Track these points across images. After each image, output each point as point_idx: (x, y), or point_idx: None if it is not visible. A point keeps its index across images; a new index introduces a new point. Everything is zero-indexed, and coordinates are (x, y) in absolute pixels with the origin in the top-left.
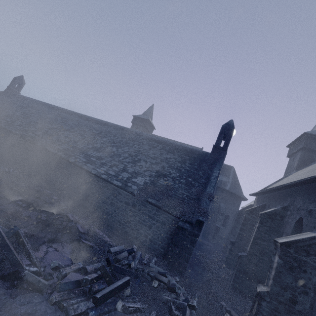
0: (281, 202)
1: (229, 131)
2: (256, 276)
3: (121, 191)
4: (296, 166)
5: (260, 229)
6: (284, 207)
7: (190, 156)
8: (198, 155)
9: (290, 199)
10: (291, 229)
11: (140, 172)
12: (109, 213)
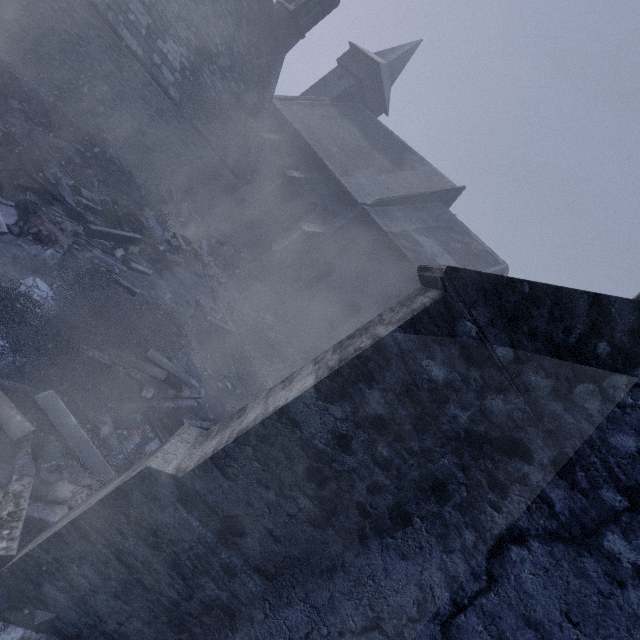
0: (307, 167)
1: (330, 5)
2: (250, 218)
3: (137, 67)
4: (336, 96)
5: (278, 188)
6: (308, 179)
7: (250, 3)
8: (261, 7)
9: (317, 175)
10: (302, 204)
11: (169, 19)
12: (98, 96)
